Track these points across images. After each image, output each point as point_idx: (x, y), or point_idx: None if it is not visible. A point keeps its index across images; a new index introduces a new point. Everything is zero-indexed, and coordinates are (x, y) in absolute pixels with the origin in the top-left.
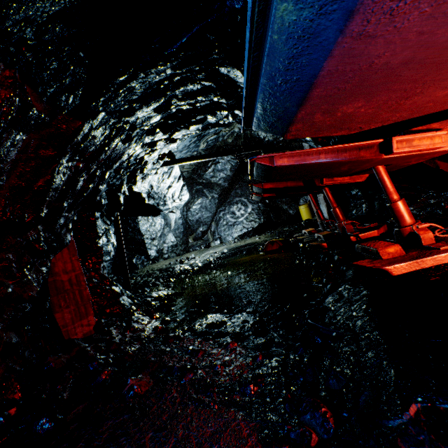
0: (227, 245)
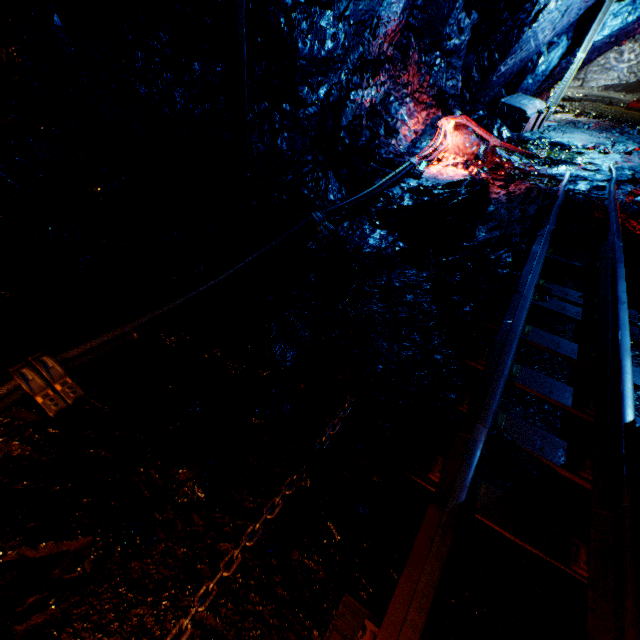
0: (589, 91)
